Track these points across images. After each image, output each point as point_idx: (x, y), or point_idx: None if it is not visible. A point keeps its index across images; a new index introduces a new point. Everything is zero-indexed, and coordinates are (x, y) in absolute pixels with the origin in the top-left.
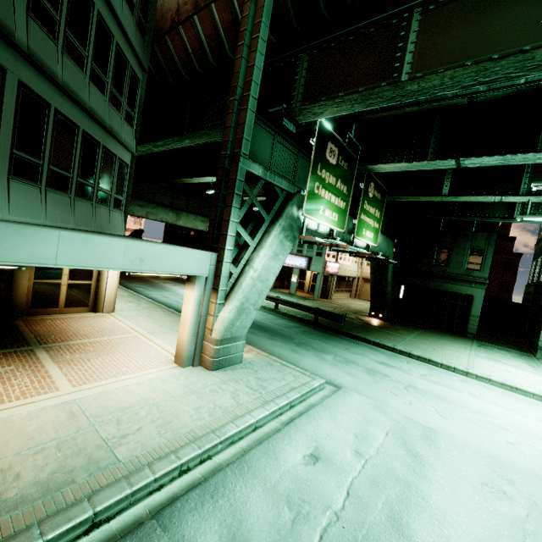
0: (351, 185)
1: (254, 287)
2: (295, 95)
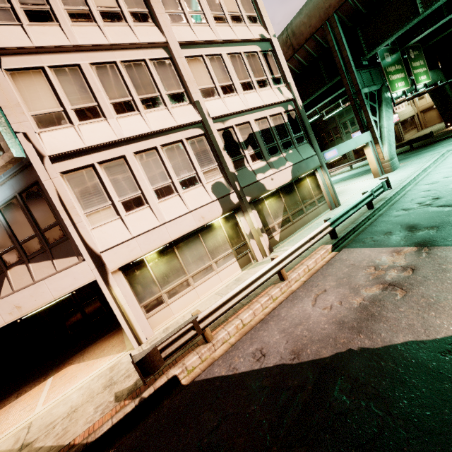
0: (401, 62)
1: (389, 135)
2: (361, 49)
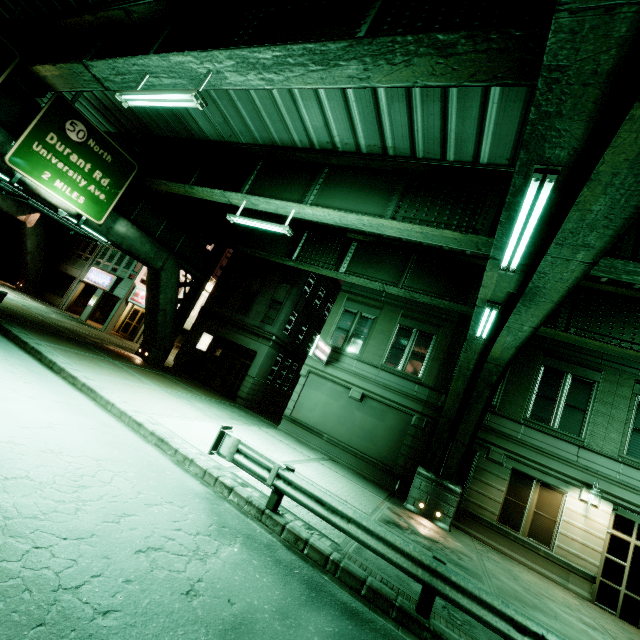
0: None
1: None
2: None
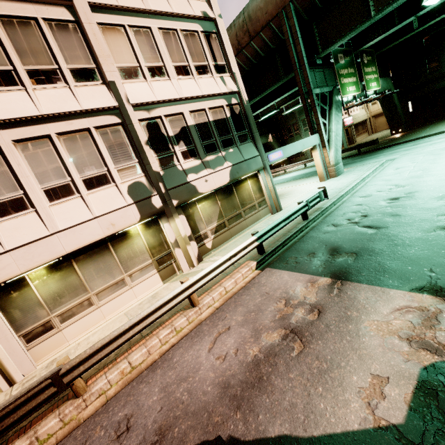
0: (354, 66)
1: (336, 139)
2: (315, 46)
